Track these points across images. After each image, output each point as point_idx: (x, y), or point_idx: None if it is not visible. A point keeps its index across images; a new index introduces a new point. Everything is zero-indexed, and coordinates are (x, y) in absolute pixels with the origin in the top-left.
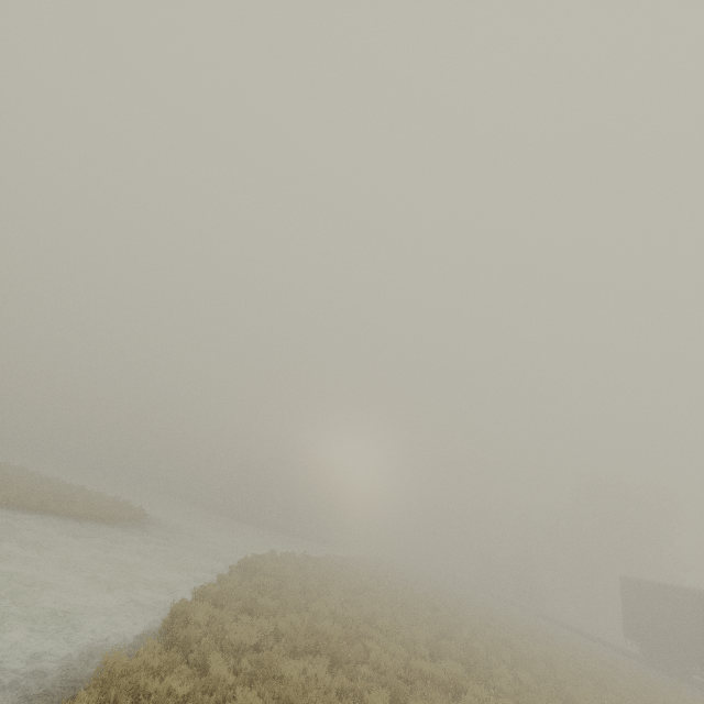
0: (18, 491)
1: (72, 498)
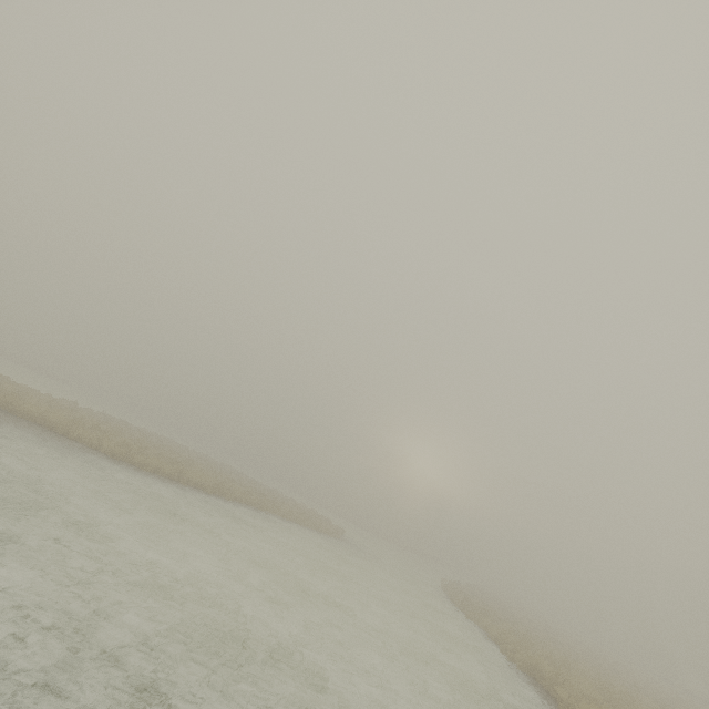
0: (287, 507)
1: (307, 513)
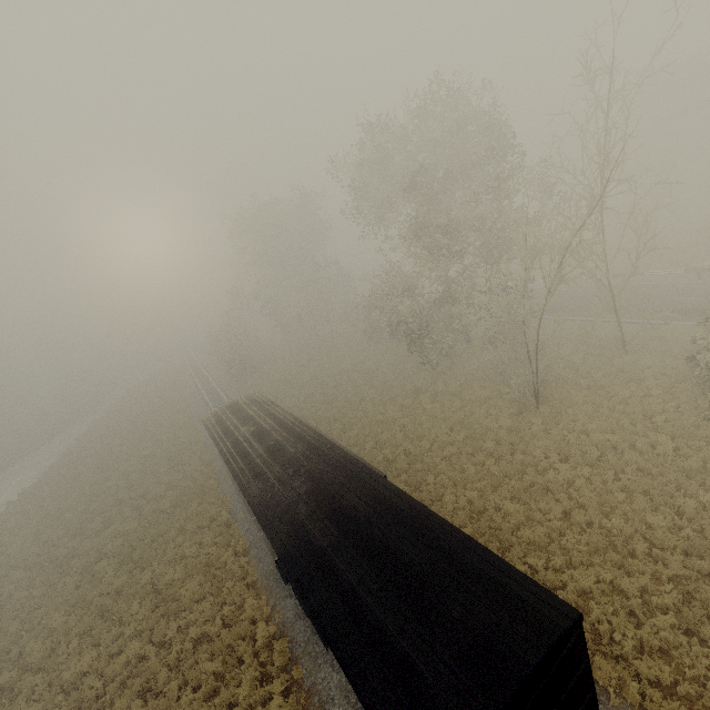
0: None
1: None
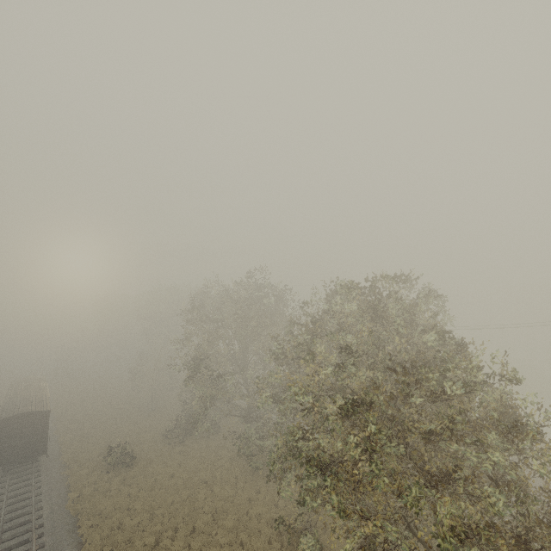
0: None
1: None
